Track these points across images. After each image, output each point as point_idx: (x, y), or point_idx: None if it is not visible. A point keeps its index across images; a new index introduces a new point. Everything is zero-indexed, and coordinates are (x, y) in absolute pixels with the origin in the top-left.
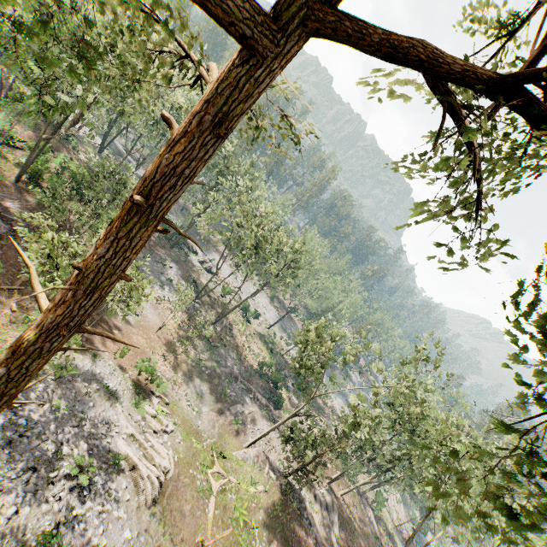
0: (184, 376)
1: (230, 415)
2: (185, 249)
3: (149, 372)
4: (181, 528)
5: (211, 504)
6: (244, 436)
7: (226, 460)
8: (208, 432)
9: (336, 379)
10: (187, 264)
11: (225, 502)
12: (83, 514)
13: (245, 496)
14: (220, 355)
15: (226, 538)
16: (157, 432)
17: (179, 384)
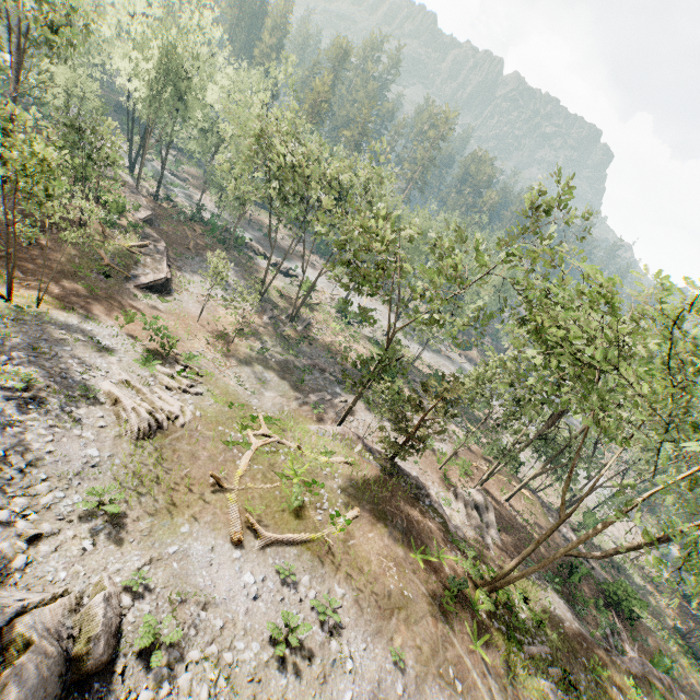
0: (237, 361)
1: (308, 402)
2: (248, 254)
3: (159, 332)
4: (188, 467)
5: (246, 457)
6: (330, 423)
7: (285, 430)
8: (266, 410)
9: (391, 267)
10: (251, 266)
11: (273, 462)
12: (20, 420)
13: (312, 463)
14: (302, 352)
15: (268, 491)
16: (173, 390)
17: (229, 367)
